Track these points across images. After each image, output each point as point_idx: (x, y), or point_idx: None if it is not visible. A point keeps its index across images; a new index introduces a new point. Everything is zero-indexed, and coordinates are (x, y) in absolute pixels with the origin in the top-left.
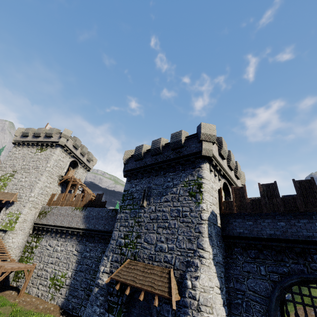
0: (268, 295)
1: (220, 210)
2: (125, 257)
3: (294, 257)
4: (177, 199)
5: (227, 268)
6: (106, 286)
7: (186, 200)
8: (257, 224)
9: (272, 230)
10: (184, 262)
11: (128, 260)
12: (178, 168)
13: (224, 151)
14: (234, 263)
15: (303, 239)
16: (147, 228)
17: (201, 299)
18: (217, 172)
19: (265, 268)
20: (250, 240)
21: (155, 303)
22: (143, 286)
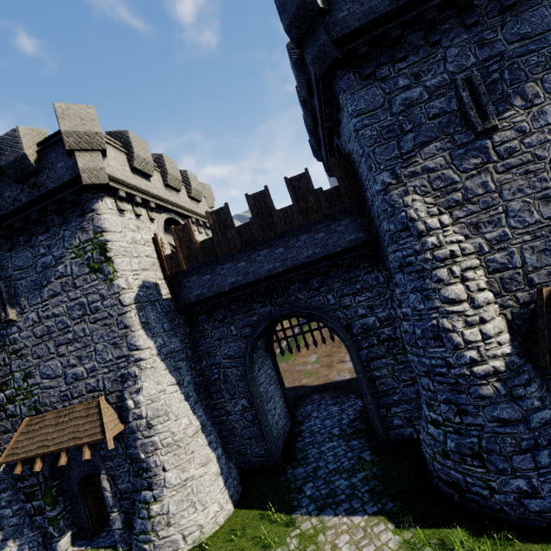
0: (243, 354)
1: (163, 272)
2: (19, 418)
3: (262, 300)
4: (73, 286)
5: (195, 347)
6: (5, 474)
7: (89, 282)
8: (216, 275)
9: (234, 277)
10: (117, 379)
11: (25, 421)
12: (52, 222)
13: (141, 162)
14: (202, 337)
15: (265, 276)
16: (39, 355)
17: (150, 413)
18: (143, 207)
19: (235, 326)
20: (213, 300)
21: (85, 456)
22: (61, 445)
